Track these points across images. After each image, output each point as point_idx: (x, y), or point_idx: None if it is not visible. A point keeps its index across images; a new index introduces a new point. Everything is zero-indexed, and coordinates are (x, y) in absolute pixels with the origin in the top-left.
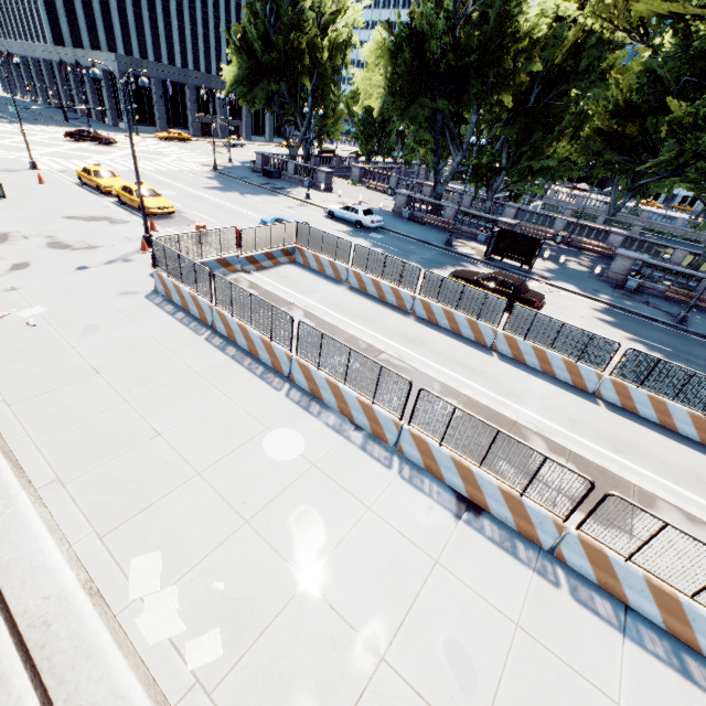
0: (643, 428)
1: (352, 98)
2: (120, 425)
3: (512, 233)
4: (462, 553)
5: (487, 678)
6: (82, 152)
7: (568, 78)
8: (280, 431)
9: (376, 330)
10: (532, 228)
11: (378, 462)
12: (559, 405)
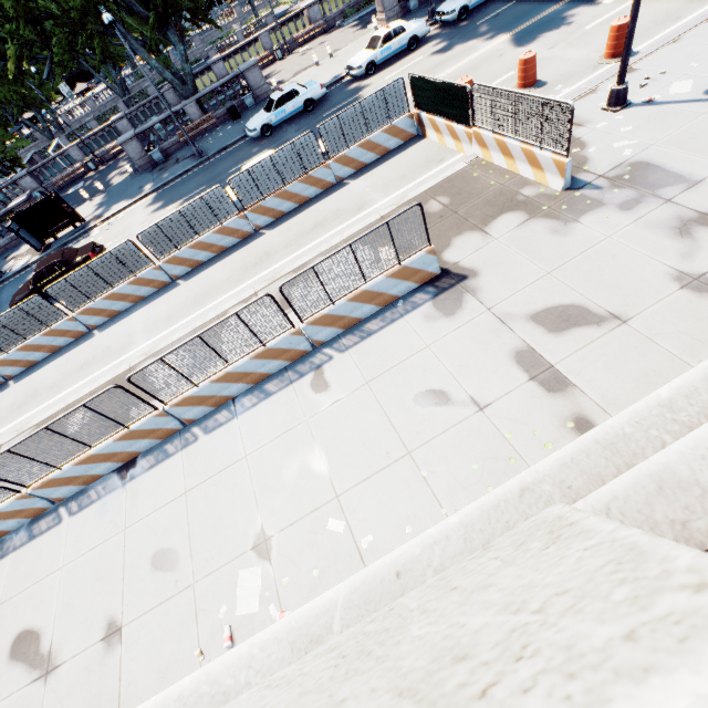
0: (210, 269)
1: None
2: None
3: (26, 212)
4: (138, 501)
5: (182, 544)
6: None
7: None
8: None
9: None
10: (64, 178)
11: (50, 530)
12: (156, 316)
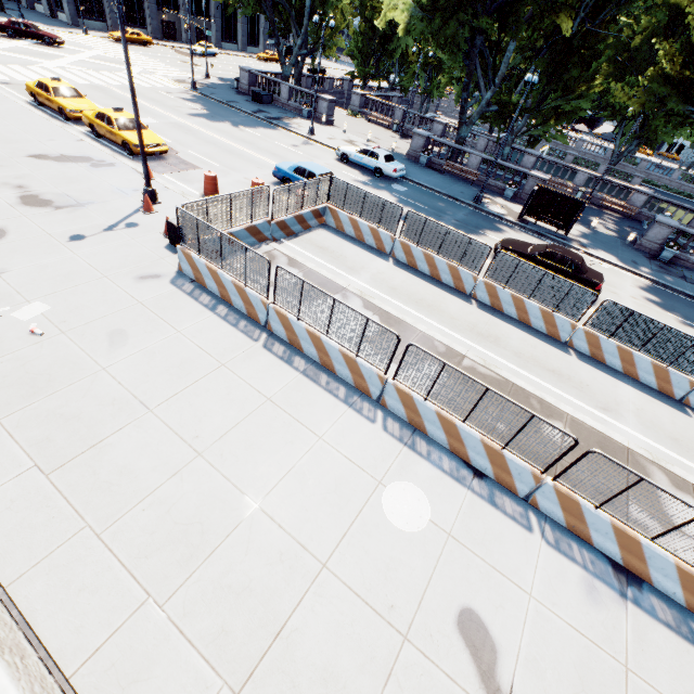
0: None
1: (349, 3)
2: (203, 494)
3: (552, 192)
4: (647, 650)
5: None
6: (22, 55)
7: (619, 0)
8: (396, 486)
9: (444, 323)
10: (551, 181)
11: (516, 523)
12: (655, 419)
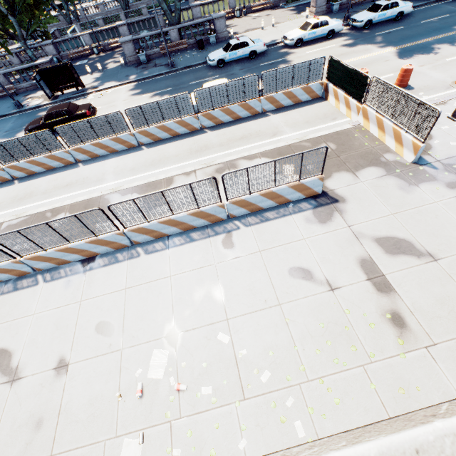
0: (166, 145)
1: None
2: None
3: (48, 70)
4: (92, 285)
5: (118, 321)
6: None
7: None
8: None
9: None
10: (75, 53)
11: (29, 288)
12: (124, 166)
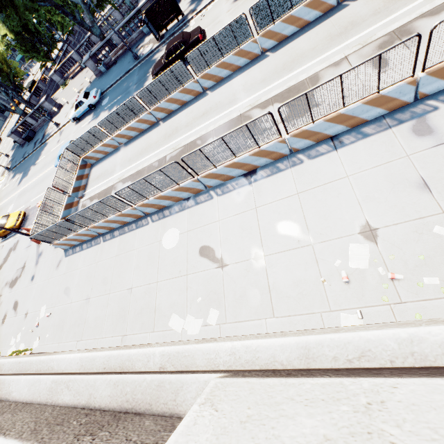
0: (294, 42)
1: None
2: (117, 302)
3: (152, 8)
4: (262, 194)
5: (300, 222)
6: None
7: None
8: (165, 236)
9: (154, 150)
10: None
11: (207, 201)
12: (252, 80)
